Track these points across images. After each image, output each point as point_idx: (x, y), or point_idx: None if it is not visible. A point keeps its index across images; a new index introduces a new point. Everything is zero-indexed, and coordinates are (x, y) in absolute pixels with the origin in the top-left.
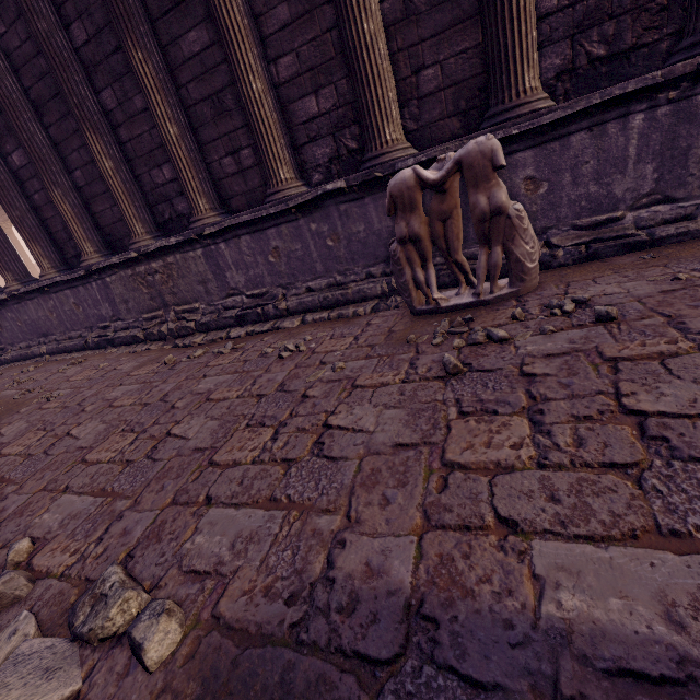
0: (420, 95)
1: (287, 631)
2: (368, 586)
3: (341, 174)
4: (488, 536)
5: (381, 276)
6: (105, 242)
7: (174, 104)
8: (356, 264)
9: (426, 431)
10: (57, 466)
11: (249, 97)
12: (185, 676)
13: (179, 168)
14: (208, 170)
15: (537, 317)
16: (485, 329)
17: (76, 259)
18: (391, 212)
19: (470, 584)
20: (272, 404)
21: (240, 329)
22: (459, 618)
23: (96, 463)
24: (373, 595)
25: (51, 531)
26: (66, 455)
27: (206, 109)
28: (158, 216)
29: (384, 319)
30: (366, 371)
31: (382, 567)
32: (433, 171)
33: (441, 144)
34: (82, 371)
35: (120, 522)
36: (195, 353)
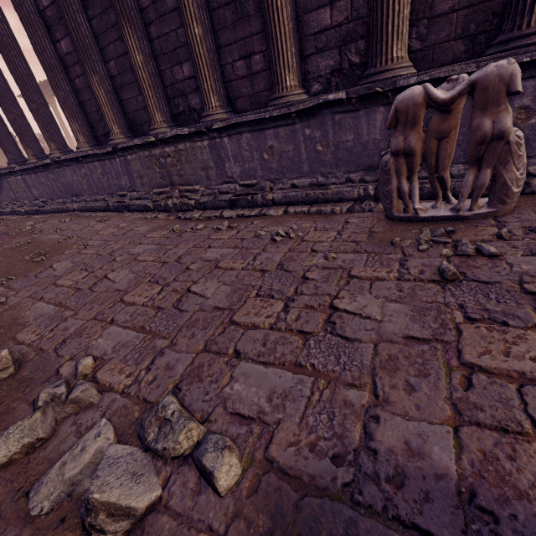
0: (432, 15)
1: (340, 489)
2: (412, 465)
3: (339, 86)
4: (530, 443)
5: (359, 182)
6: (128, 126)
7: (201, 6)
8: (338, 169)
9: (435, 329)
10: (101, 301)
11: (272, 4)
12: (253, 507)
13: (199, 67)
14: (221, 71)
15: (523, 239)
16: (474, 243)
17: (104, 138)
18: (391, 126)
19: (522, 486)
20: (276, 280)
21: (231, 211)
22: (519, 518)
23: (133, 304)
24: (420, 474)
25: (107, 353)
26: (107, 294)
27: (228, 13)
28: (173, 108)
29: (361, 220)
30: (358, 264)
31: (422, 449)
32: (442, 90)
33: (446, 66)
34: (107, 227)
35: (163, 357)
36: (197, 226)
